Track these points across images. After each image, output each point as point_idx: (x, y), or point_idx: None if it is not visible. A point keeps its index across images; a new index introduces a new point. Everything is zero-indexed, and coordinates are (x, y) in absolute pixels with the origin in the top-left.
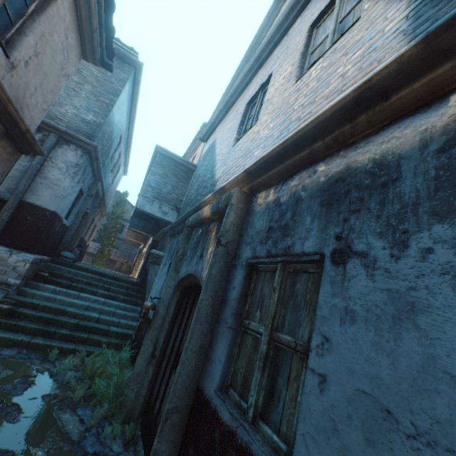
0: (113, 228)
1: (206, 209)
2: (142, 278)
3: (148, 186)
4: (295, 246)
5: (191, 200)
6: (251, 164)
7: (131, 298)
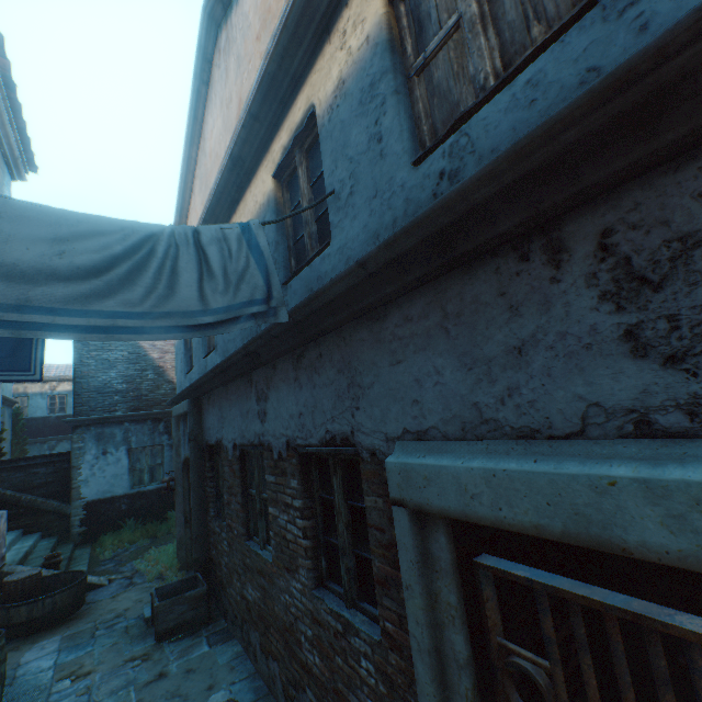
0: None
1: None
2: None
3: None
4: None
5: (119, 390)
6: None
7: None
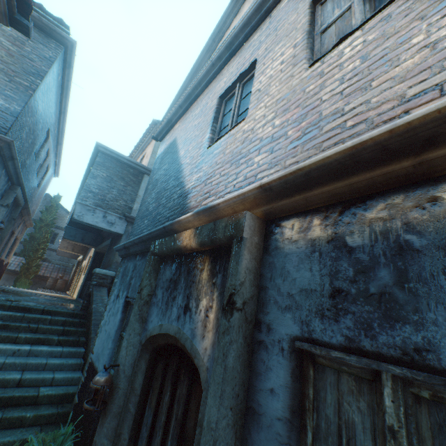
0: (42, 238)
1: (186, 235)
2: (84, 305)
3: (88, 191)
4: (442, 354)
5: (149, 212)
6: (273, 178)
7: (70, 338)
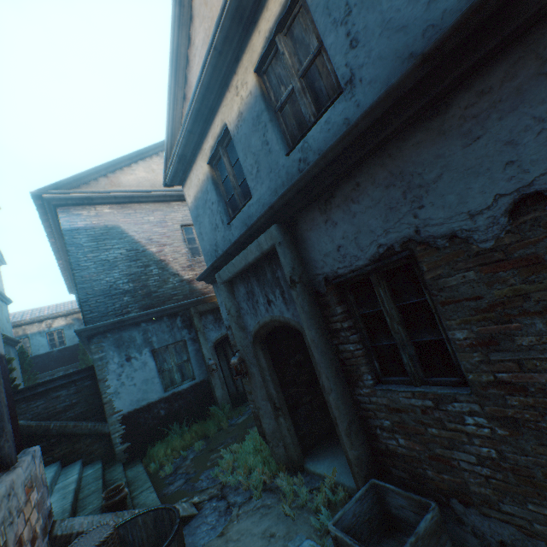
0: None
1: None
2: None
3: None
4: None
5: (126, 290)
6: None
7: None
